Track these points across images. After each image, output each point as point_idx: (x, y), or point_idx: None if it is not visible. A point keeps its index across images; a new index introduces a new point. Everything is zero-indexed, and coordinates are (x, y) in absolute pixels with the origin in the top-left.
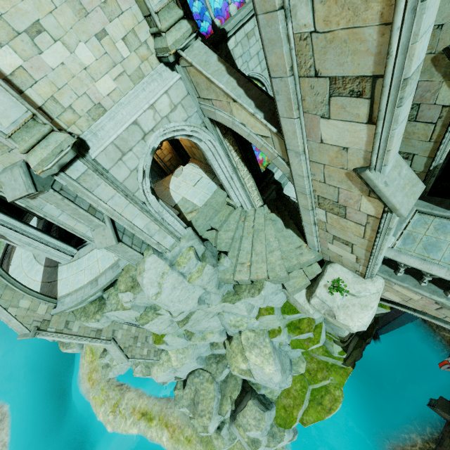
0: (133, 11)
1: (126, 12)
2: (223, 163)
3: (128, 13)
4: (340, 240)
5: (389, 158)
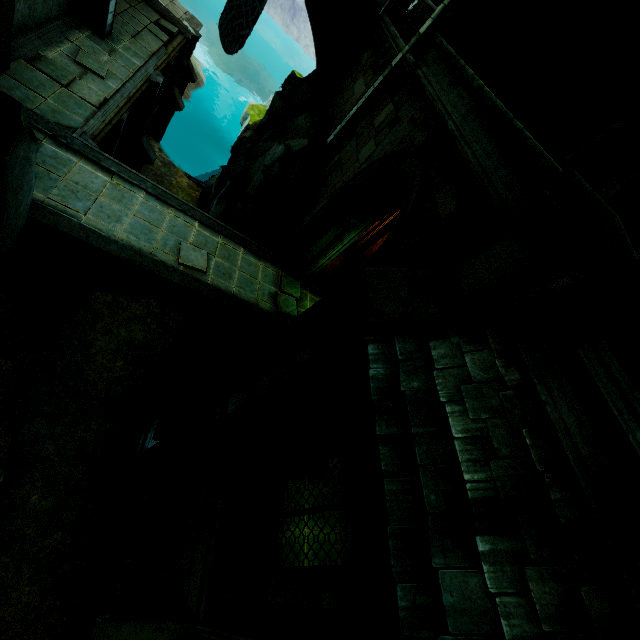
0: None
1: None
2: None
3: None
4: None
5: None
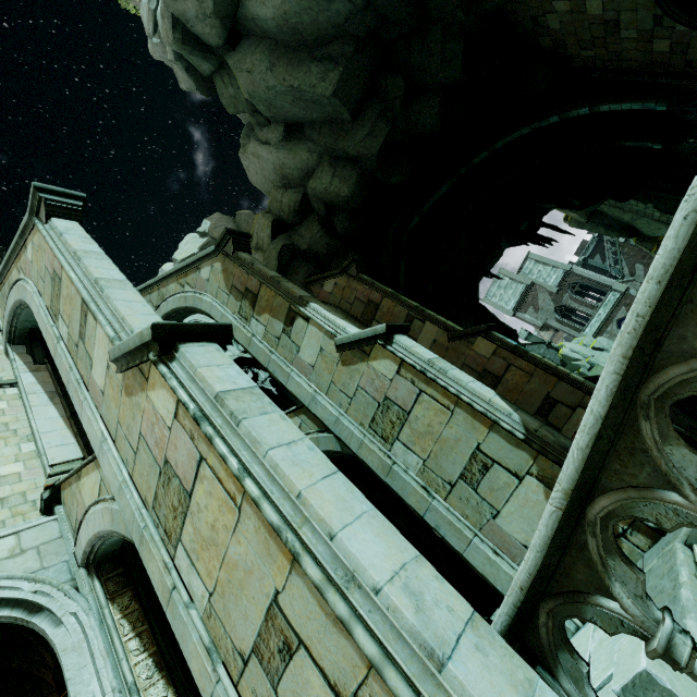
0: (37, 481)
1: (27, 481)
2: (99, 681)
3: (28, 482)
4: (271, 646)
5: (131, 322)
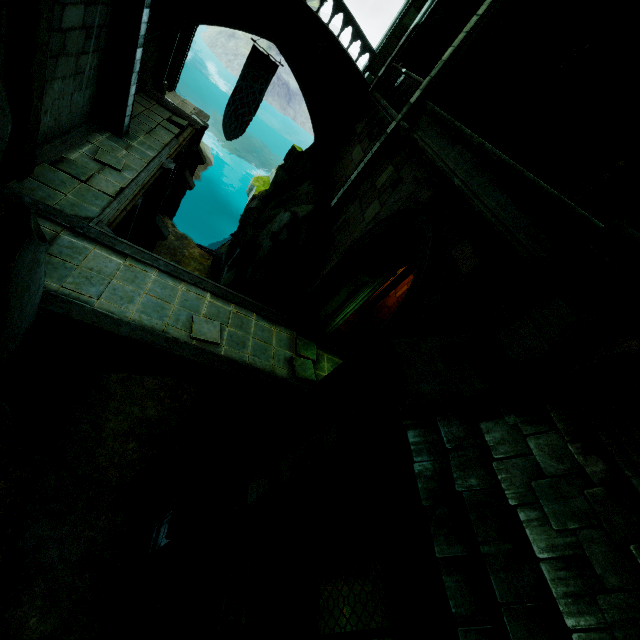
0: None
1: None
2: None
3: None
4: None
5: None
